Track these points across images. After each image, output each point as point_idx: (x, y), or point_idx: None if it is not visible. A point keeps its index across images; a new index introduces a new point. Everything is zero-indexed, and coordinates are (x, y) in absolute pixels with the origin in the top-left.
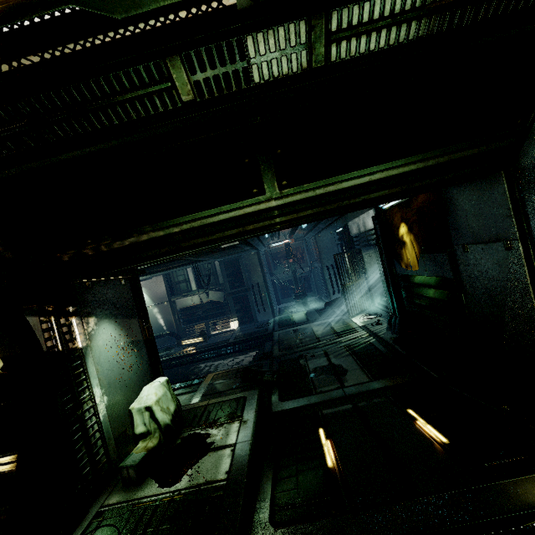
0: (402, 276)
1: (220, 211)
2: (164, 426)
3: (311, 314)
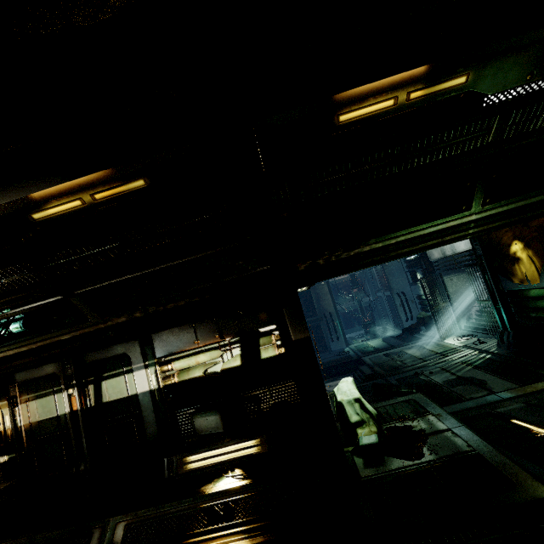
0: (509, 292)
1: (431, 224)
2: (375, 415)
3: (390, 341)
